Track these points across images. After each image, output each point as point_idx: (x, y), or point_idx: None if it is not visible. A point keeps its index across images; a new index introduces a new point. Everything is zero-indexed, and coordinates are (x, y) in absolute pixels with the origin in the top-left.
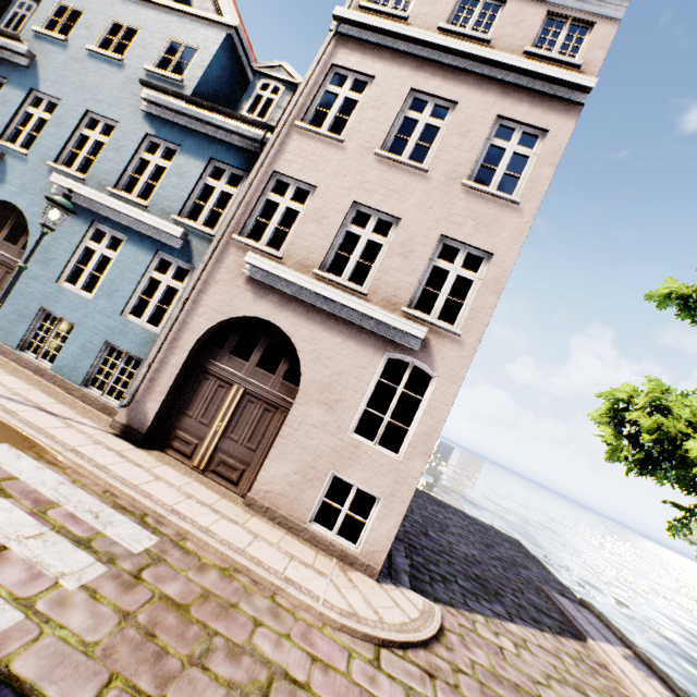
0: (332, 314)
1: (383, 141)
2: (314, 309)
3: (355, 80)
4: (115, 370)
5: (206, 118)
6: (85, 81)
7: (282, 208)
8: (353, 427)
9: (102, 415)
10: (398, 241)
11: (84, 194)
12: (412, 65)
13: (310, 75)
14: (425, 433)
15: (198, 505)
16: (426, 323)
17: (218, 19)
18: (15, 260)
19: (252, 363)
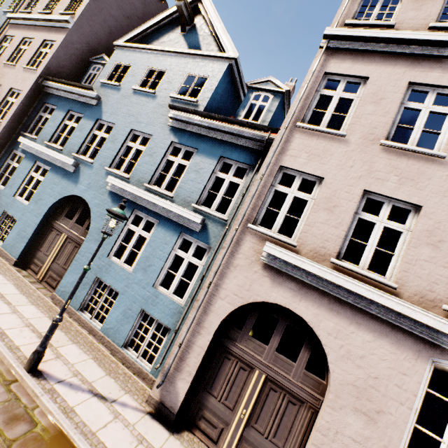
0: (357, 306)
1: (387, 131)
2: (335, 300)
3: (346, 82)
4: (148, 335)
5: (217, 126)
6: (130, 109)
7: (290, 197)
8: None
9: (138, 381)
10: (422, 229)
11: (128, 190)
12: (405, 63)
13: (307, 84)
14: None
15: None
16: None
17: (222, 54)
18: (81, 238)
19: (271, 347)
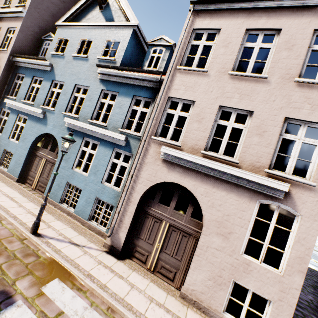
0: (217, 177)
1: (232, 65)
2: (204, 175)
3: (208, 33)
4: (102, 212)
5: (129, 75)
6: (73, 71)
7: (176, 116)
8: (242, 250)
9: (99, 237)
10: (253, 126)
11: (78, 125)
12: (244, 15)
13: (182, 38)
14: (298, 257)
15: (157, 308)
16: (285, 179)
17: (127, 23)
18: (54, 159)
19: (171, 207)
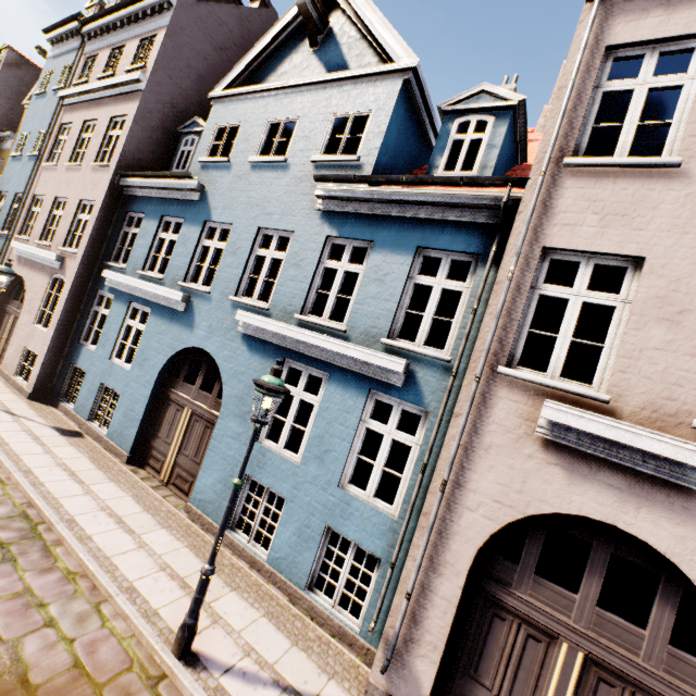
0: None
1: None
2: None
3: (658, 54)
4: (344, 570)
5: (403, 196)
6: (252, 196)
7: (575, 306)
8: None
9: (342, 649)
10: None
11: (272, 329)
12: None
13: (573, 79)
14: None
15: None
16: None
17: (388, 67)
18: (212, 412)
19: (585, 598)
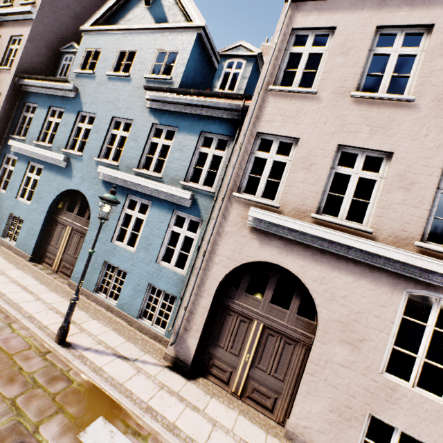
0: (338, 253)
1: (357, 82)
2: (318, 251)
3: (315, 35)
4: (158, 305)
5: (193, 101)
6: (108, 97)
7: (269, 162)
8: (383, 367)
9: (155, 343)
10: (394, 175)
11: (119, 177)
12: (372, 5)
13: (275, 44)
14: None
15: None
16: None
17: (189, 24)
18: (85, 228)
19: (265, 300)
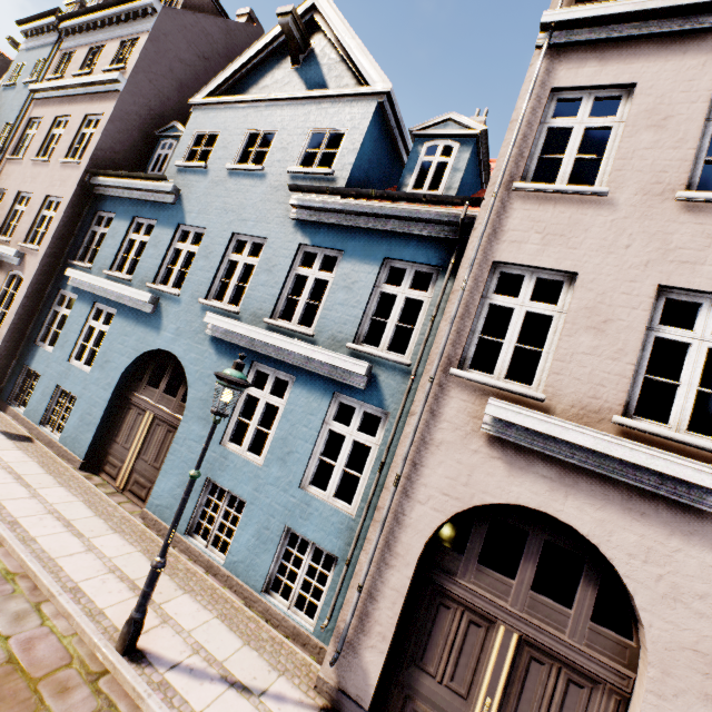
0: (678, 500)
1: (686, 174)
2: (633, 491)
3: (593, 99)
4: (301, 570)
5: (372, 209)
6: (228, 202)
7: (519, 315)
8: None
9: (295, 649)
10: None
11: (241, 332)
12: (704, 46)
13: (523, 114)
14: None
15: None
16: None
17: (364, 90)
18: (175, 416)
19: (521, 583)
